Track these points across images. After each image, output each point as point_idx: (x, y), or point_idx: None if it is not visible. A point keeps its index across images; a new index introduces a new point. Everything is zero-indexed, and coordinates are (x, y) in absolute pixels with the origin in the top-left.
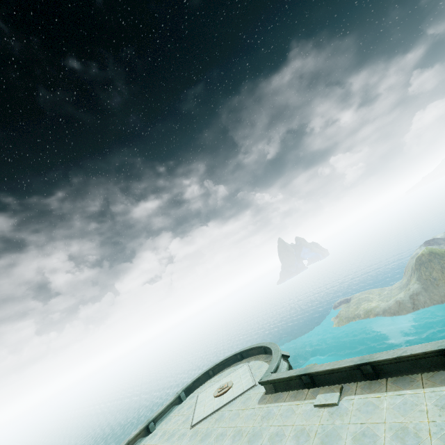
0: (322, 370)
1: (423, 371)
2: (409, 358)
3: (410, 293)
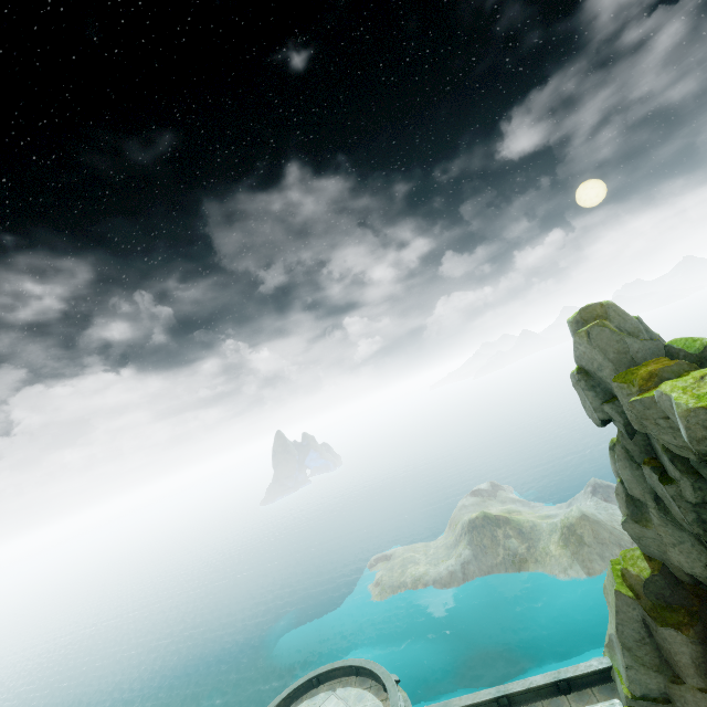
0: (465, 705)
1: (542, 699)
2: (535, 689)
3: (461, 559)
